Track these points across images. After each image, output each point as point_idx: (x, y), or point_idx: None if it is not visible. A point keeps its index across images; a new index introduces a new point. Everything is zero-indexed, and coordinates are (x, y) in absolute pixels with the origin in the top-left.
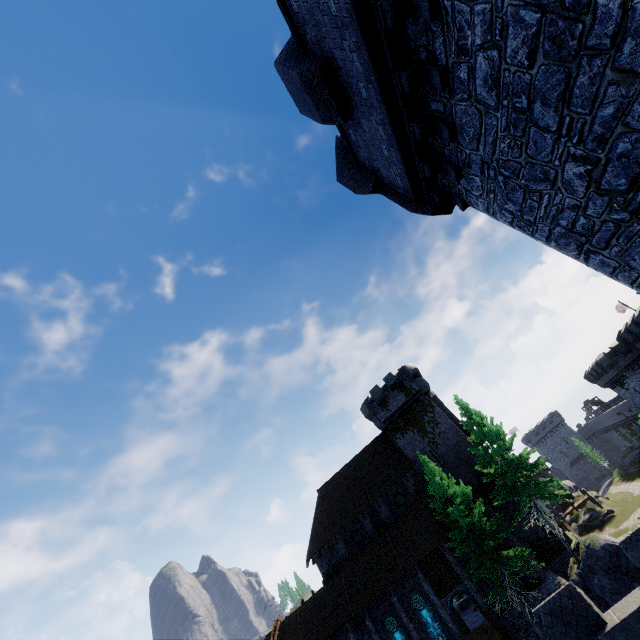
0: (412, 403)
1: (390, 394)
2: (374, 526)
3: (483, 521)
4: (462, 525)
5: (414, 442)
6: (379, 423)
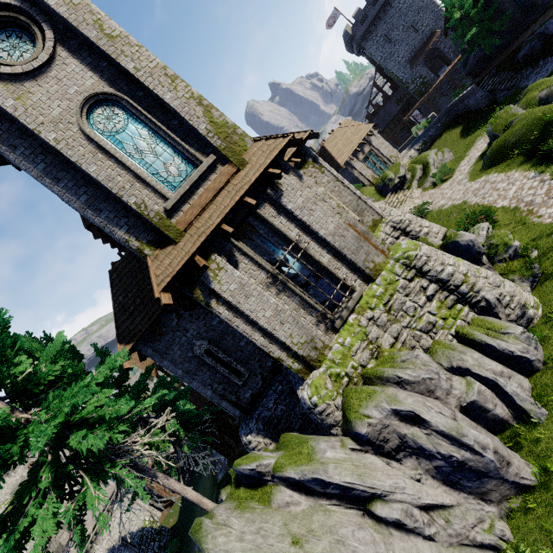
0: None
1: None
2: None
3: None
4: None
5: None
6: None
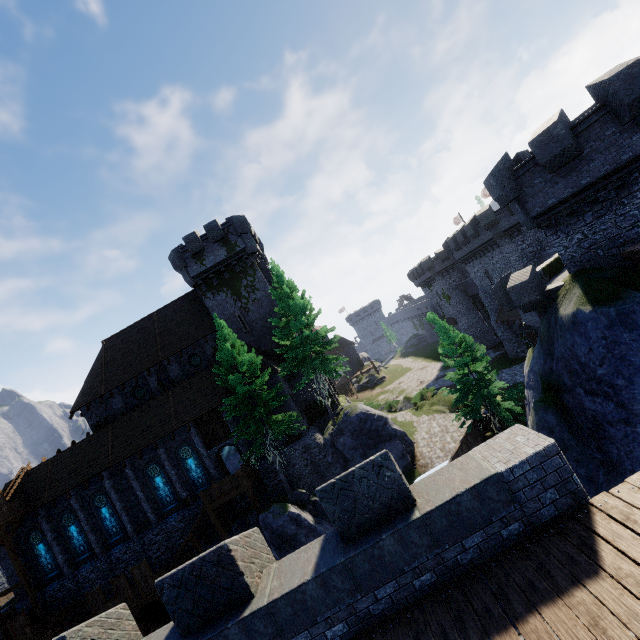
0: (233, 262)
1: (209, 246)
2: (160, 383)
3: (265, 389)
4: (239, 392)
5: (225, 305)
6: (188, 278)
